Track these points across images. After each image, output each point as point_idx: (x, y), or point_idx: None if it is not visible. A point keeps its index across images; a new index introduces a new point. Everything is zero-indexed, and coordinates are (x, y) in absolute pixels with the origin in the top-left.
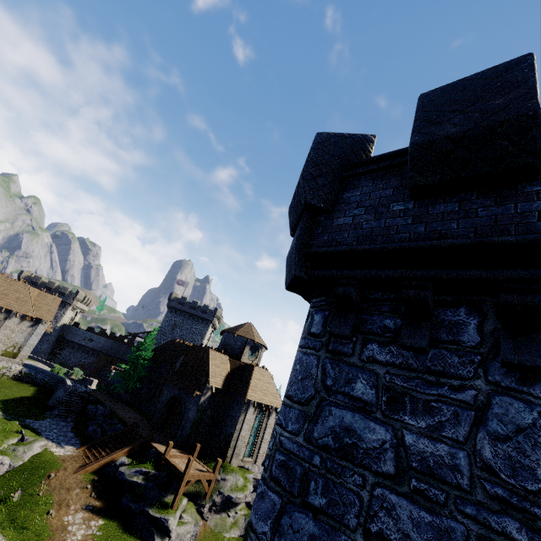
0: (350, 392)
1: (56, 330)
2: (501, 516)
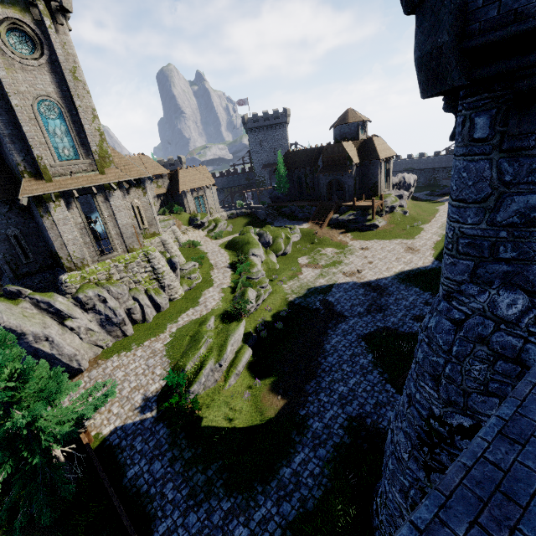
0: None
1: None
2: None
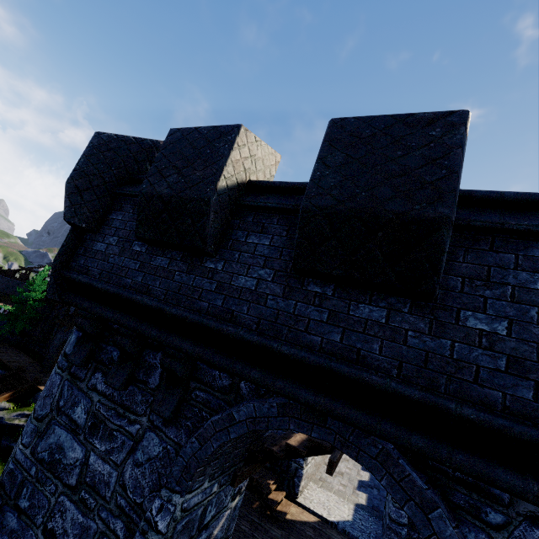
0: (71, 415)
1: None
2: (117, 520)
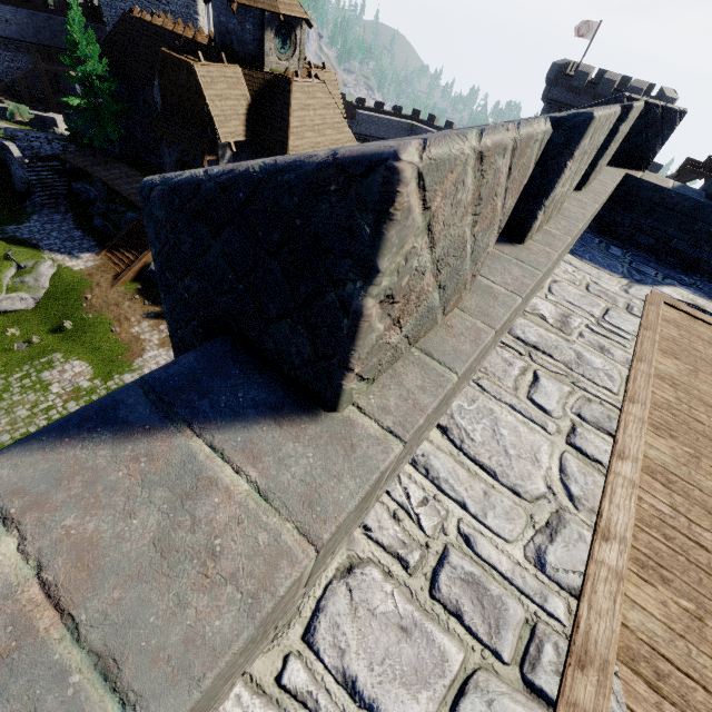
0: None
1: None
2: None
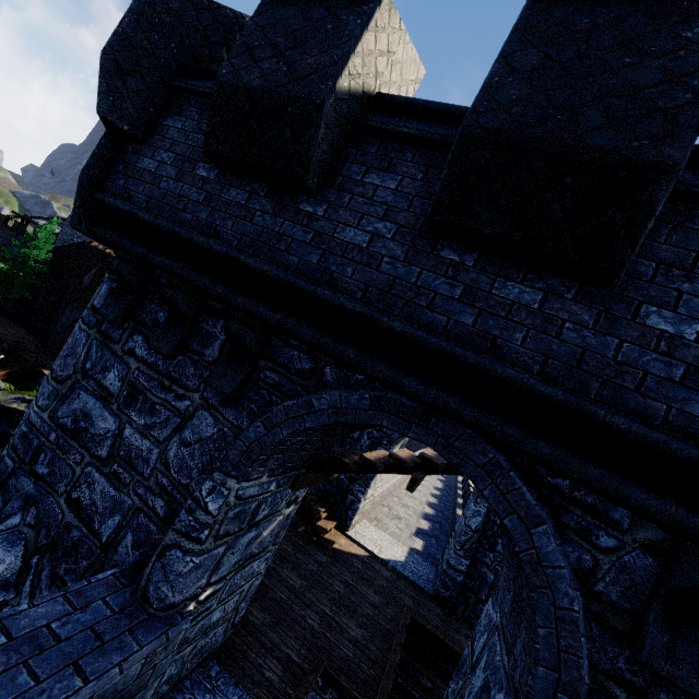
0: (102, 380)
1: None
2: (157, 498)
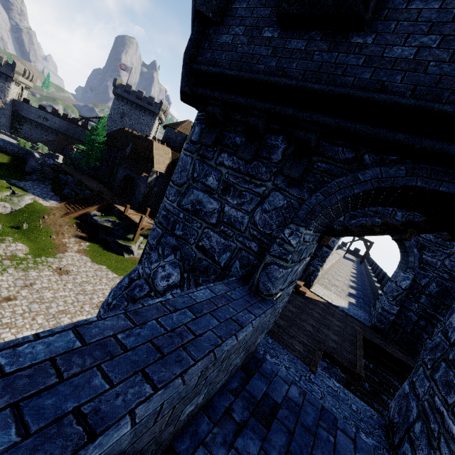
0: (205, 182)
1: (7, 105)
2: (251, 242)
